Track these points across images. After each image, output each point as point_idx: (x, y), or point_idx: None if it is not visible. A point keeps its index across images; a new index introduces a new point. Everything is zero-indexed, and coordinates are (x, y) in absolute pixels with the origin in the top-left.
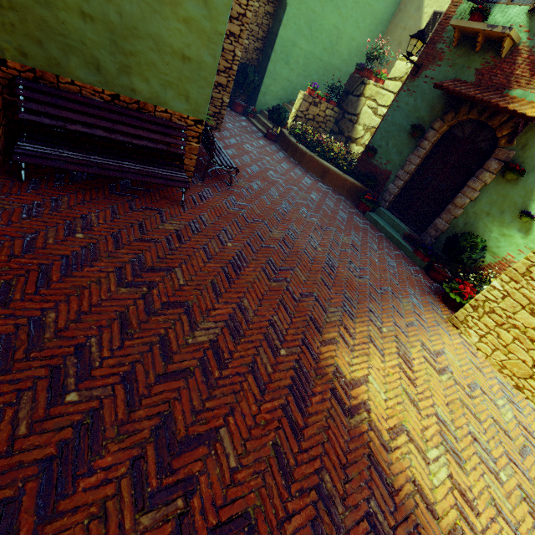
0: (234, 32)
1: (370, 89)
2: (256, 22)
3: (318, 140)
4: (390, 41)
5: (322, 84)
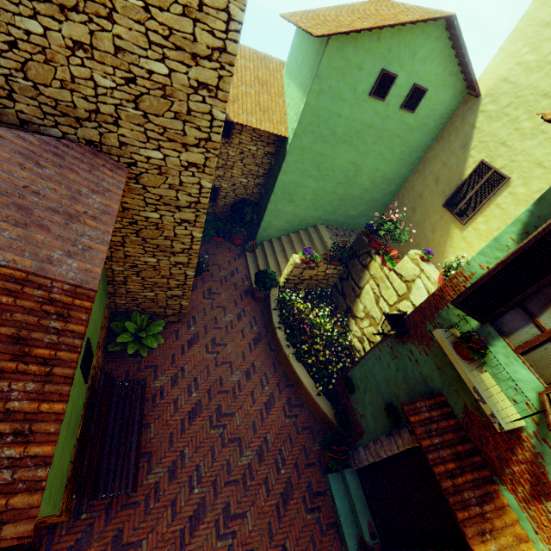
0: (181, 260)
1: (375, 268)
2: (254, 163)
3: (305, 319)
4: (427, 172)
5: (338, 212)
